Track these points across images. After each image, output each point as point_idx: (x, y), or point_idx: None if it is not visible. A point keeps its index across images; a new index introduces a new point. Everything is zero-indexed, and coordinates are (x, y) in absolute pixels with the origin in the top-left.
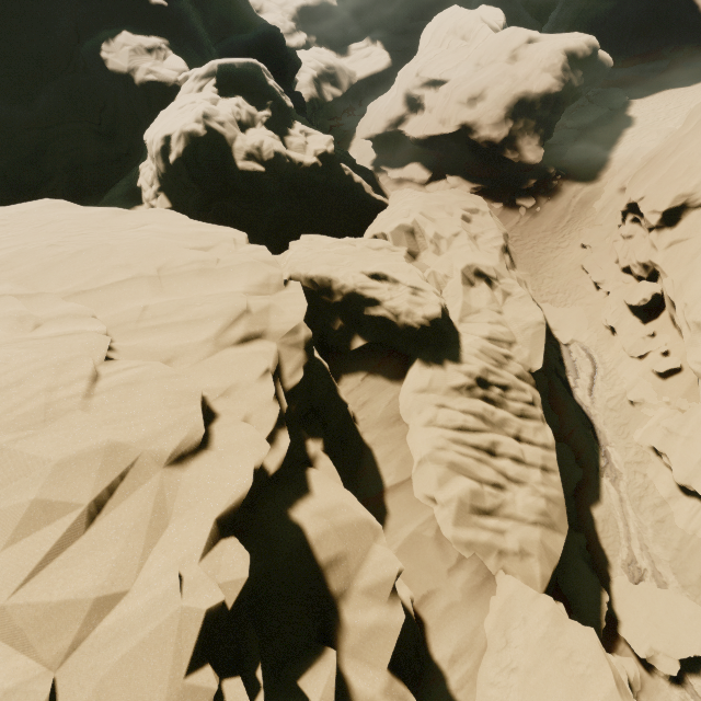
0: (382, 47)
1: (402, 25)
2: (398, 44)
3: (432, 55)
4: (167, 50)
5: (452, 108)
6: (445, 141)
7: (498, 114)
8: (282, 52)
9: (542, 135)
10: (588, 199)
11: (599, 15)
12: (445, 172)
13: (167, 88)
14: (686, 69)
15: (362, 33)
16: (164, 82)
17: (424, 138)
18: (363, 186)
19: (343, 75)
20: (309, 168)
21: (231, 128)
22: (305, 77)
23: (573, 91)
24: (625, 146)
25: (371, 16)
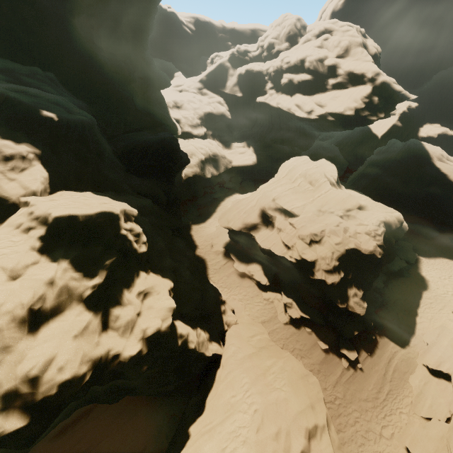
0: (253, 151)
1: (268, 142)
2: (263, 152)
3: (286, 187)
4: (32, 160)
5: (297, 243)
6: (285, 258)
7: (334, 263)
8: (175, 155)
9: (365, 288)
10: (404, 369)
11: (392, 183)
12: (281, 286)
13: (2, 204)
14: (451, 242)
15: (242, 137)
16: (2, 198)
17: (269, 252)
18: (196, 350)
19: (223, 161)
20: (126, 362)
21: (3, 341)
22: (195, 159)
23: (389, 255)
24: (427, 312)
25: (250, 130)
